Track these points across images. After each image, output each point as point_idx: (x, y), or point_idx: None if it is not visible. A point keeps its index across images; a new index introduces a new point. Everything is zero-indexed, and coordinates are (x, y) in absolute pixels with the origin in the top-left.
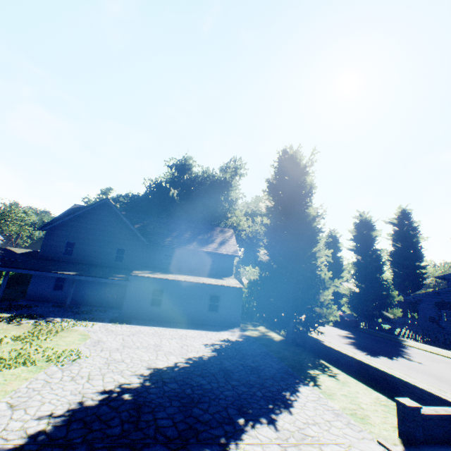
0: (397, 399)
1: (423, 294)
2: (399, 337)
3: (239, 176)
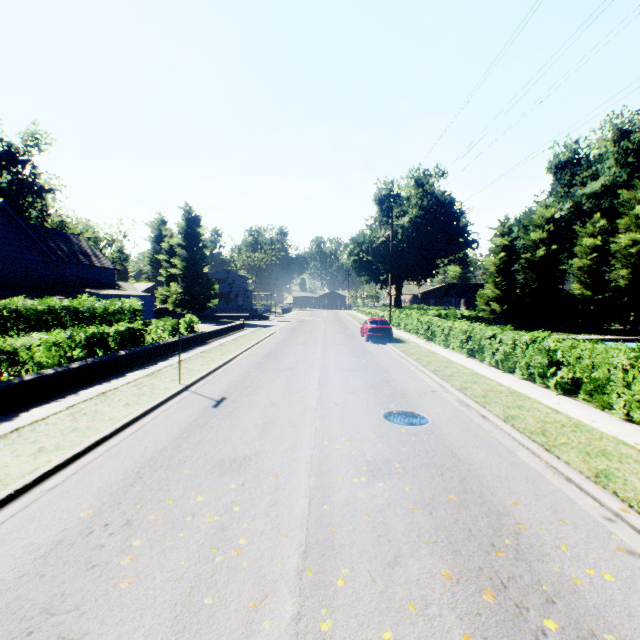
0: (264, 315)
1: None
2: None
3: (41, 152)
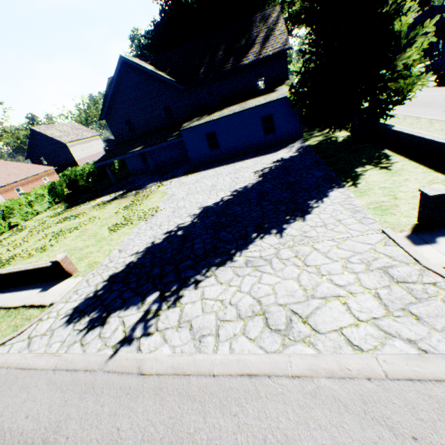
0: (420, 191)
1: None
2: None
3: None
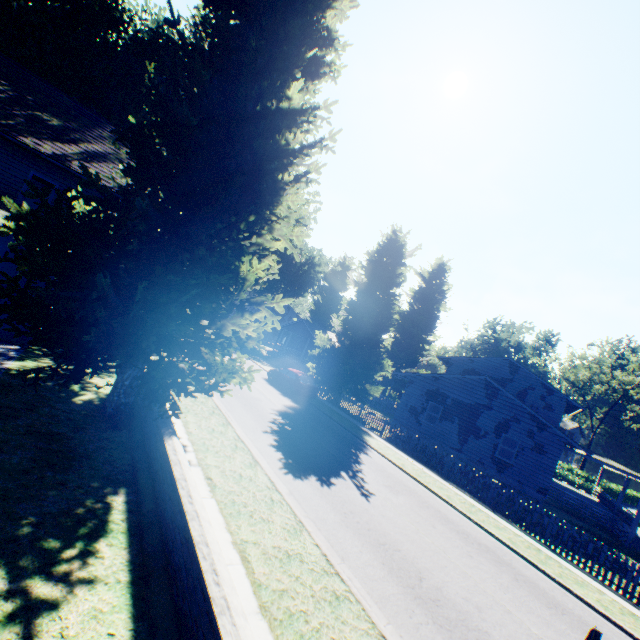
0: None
1: (418, 375)
2: (363, 425)
3: None
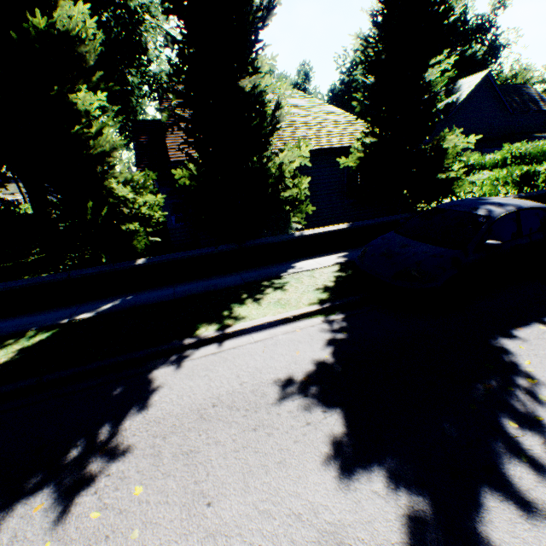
0: None
1: None
2: None
3: (503, 10)
